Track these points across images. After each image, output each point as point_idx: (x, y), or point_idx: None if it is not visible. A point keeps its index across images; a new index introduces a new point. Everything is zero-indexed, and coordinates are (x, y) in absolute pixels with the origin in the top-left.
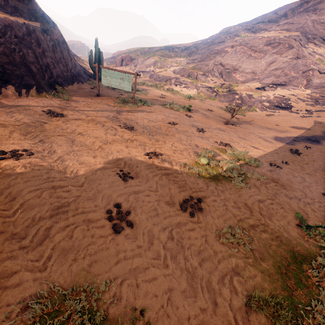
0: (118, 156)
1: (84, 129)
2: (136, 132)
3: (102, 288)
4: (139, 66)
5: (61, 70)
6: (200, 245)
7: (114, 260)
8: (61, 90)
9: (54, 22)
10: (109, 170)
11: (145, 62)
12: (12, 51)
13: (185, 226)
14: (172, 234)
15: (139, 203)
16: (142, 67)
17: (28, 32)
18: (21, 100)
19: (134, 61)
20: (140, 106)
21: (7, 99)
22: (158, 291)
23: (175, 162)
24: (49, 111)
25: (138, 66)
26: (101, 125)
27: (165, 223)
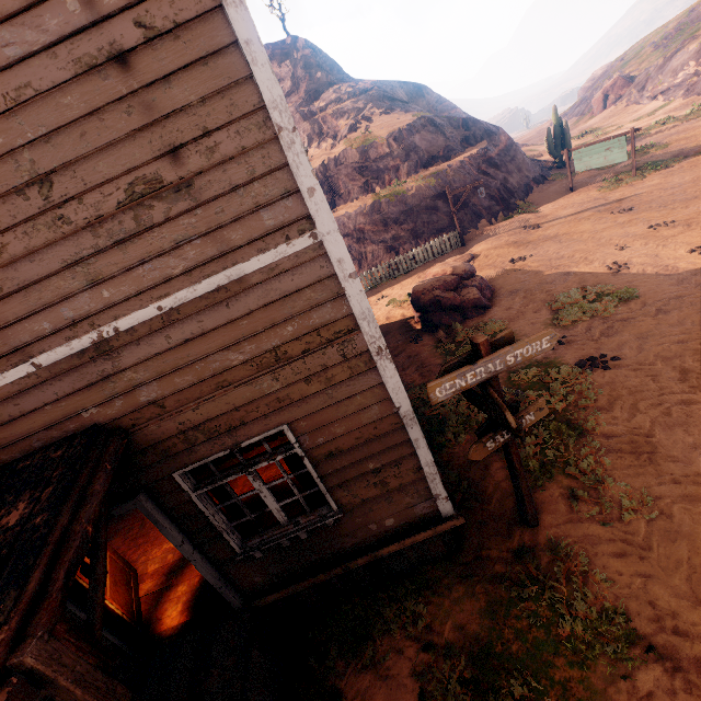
0: (611, 238)
1: (567, 230)
2: (637, 212)
3: (607, 287)
4: (653, 83)
5: (515, 182)
6: (699, 268)
7: (614, 281)
8: (523, 205)
9: (497, 127)
10: (603, 249)
11: (668, 64)
12: (476, 186)
13: (686, 262)
14: (669, 267)
15: (636, 259)
16: (660, 83)
17: (482, 159)
18: (495, 228)
19: (637, 80)
20: (649, 175)
21: (485, 232)
22: (647, 285)
23: (695, 224)
24: (525, 228)
25: (648, 86)
26: (586, 221)
27: (663, 263)
